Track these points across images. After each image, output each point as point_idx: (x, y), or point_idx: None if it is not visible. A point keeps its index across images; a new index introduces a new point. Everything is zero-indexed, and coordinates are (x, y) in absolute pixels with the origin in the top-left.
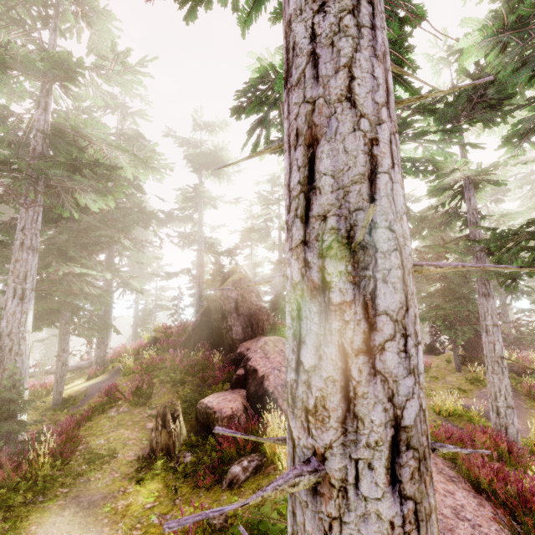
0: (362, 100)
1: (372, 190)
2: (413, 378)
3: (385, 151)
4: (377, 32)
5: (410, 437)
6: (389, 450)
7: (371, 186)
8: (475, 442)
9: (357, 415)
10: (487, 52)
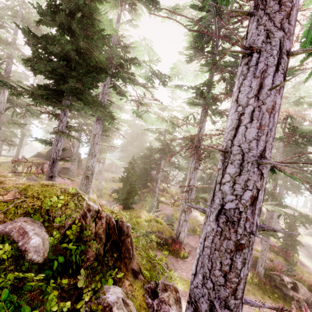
0: None
1: None
2: None
3: None
4: None
5: None
6: None
7: None
8: None
9: None
10: None
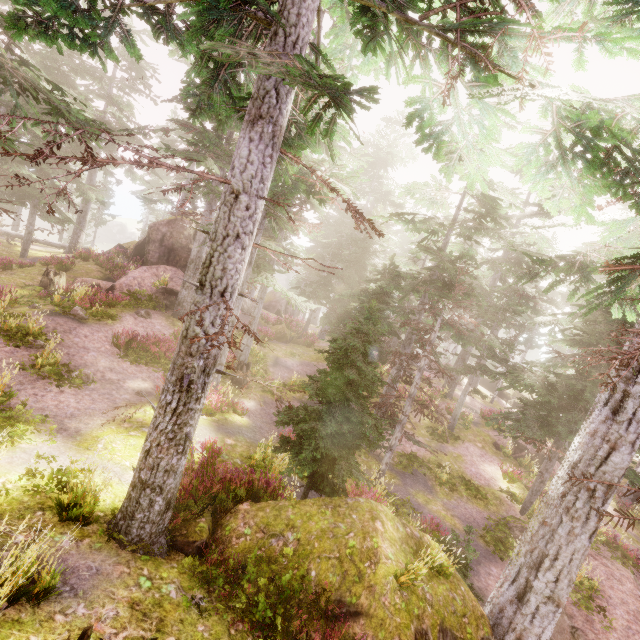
0: None
1: None
2: None
3: None
4: None
5: None
6: None
7: None
8: None
9: None
10: None
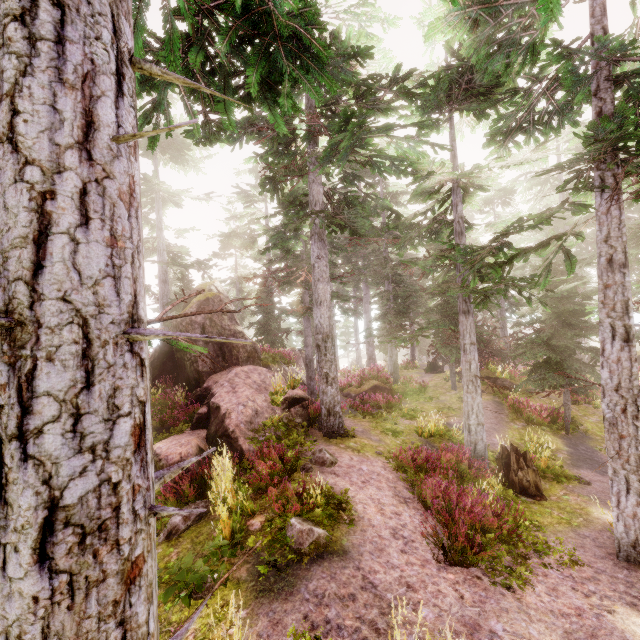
0: (31, 142)
1: (39, 255)
2: (89, 456)
3: (67, 206)
4: (68, 47)
5: (72, 515)
6: (40, 532)
7: (38, 251)
8: (439, 462)
9: (8, 502)
10: (458, 29)
